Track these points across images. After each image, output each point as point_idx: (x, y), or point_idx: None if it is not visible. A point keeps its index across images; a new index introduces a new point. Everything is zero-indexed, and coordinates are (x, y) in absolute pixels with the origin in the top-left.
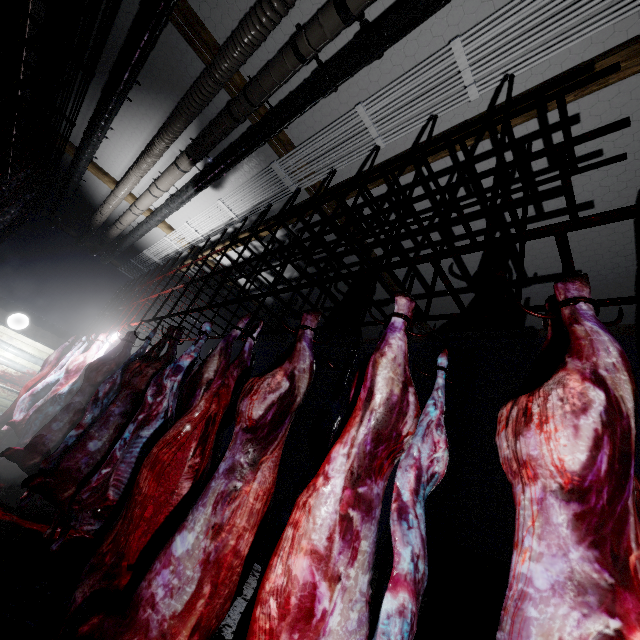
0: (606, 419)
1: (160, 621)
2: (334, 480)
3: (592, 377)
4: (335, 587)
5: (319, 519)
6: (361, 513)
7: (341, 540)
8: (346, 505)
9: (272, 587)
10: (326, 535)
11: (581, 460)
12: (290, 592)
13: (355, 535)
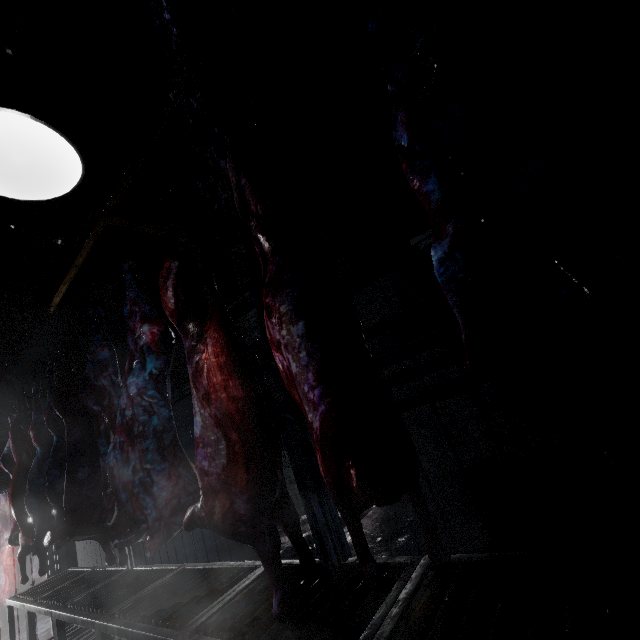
0: None
1: None
2: None
3: None
4: None
5: None
6: None
7: None
8: None
9: None
10: None
11: None
12: None
13: None
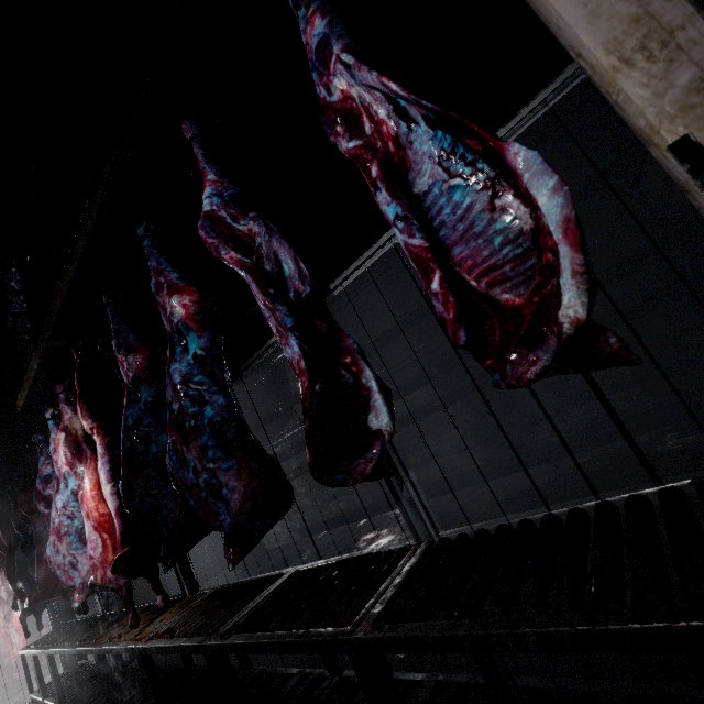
0: (5, 590)
1: (6, 653)
2: (2, 615)
3: (4, 584)
4: (9, 628)
5: (1, 623)
6: (8, 615)
7: (6, 622)
8: (5, 617)
9: (1, 637)
10: (3, 624)
11: (5, 598)
12: (3, 635)
13: (9, 619)
